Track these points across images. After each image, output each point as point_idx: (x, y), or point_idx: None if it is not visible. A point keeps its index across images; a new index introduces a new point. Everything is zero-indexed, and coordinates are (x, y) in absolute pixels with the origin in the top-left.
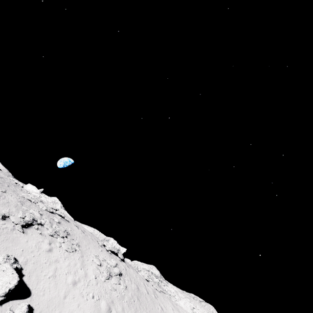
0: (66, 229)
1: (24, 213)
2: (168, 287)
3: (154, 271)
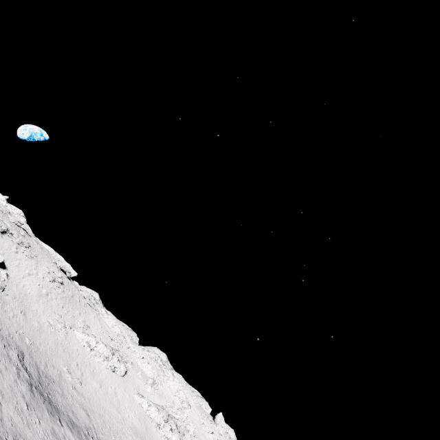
0: (28, 242)
1: (1, 223)
2: (102, 309)
3: (95, 295)
